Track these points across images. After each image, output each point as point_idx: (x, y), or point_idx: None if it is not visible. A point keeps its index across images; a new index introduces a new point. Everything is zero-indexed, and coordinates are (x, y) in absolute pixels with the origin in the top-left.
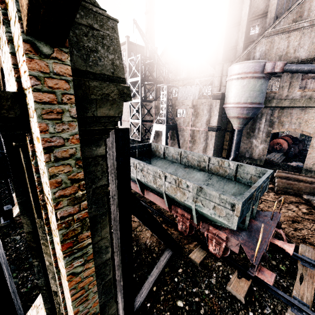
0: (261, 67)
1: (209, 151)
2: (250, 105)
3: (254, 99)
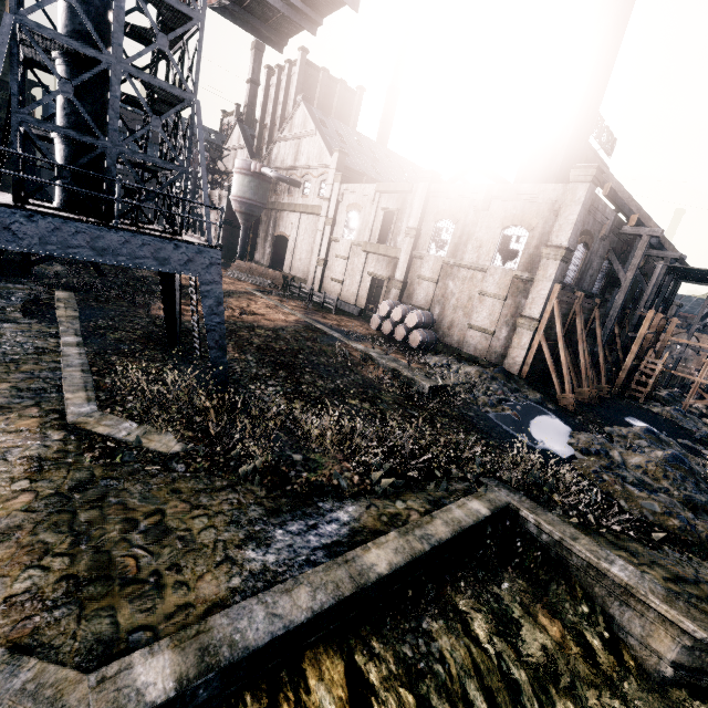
0: (248, 166)
1: None
2: (239, 198)
3: (243, 194)
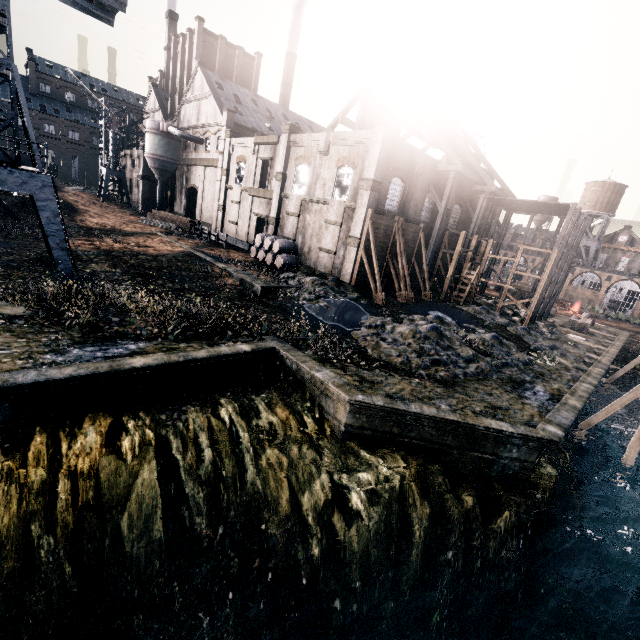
0: (157, 126)
1: (140, 199)
2: (152, 155)
3: (155, 152)
